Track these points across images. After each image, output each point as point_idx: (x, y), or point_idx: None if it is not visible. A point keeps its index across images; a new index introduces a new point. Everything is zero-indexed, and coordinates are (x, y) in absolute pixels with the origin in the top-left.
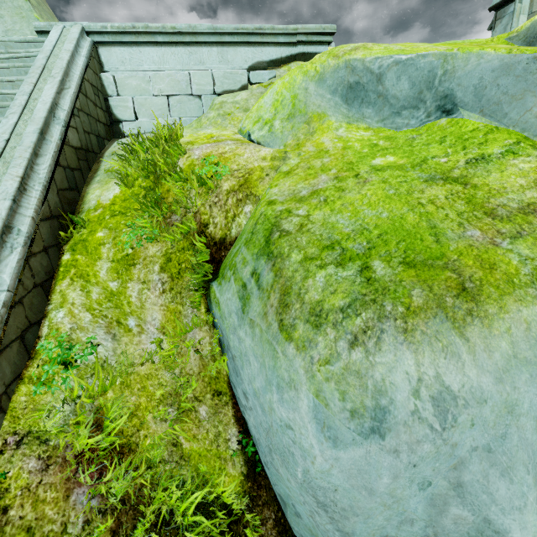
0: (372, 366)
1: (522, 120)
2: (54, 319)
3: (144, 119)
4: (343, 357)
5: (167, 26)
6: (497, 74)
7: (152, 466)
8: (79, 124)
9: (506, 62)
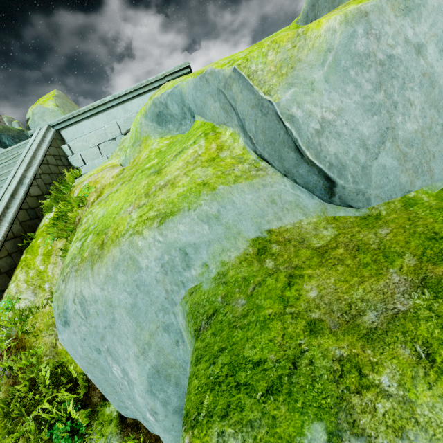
0: (66, 290)
1: (211, 115)
2: (10, 288)
3: (89, 162)
4: (60, 288)
5: (89, 106)
6: (195, 91)
7: (40, 358)
8: (41, 182)
9: (194, 83)
